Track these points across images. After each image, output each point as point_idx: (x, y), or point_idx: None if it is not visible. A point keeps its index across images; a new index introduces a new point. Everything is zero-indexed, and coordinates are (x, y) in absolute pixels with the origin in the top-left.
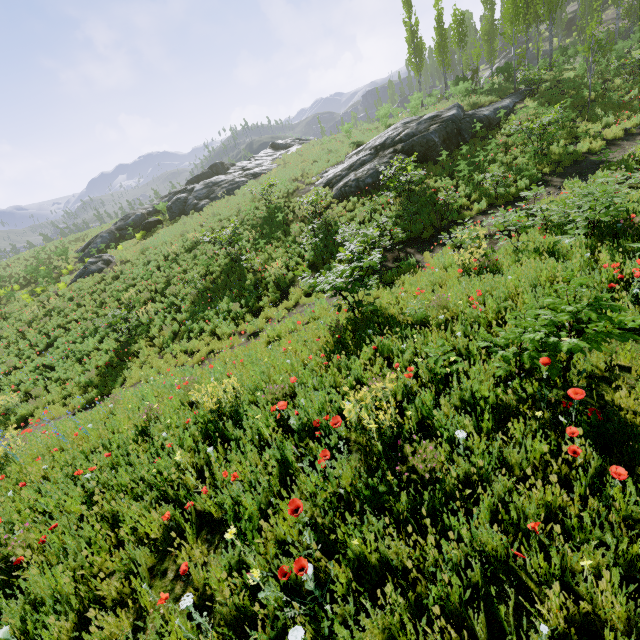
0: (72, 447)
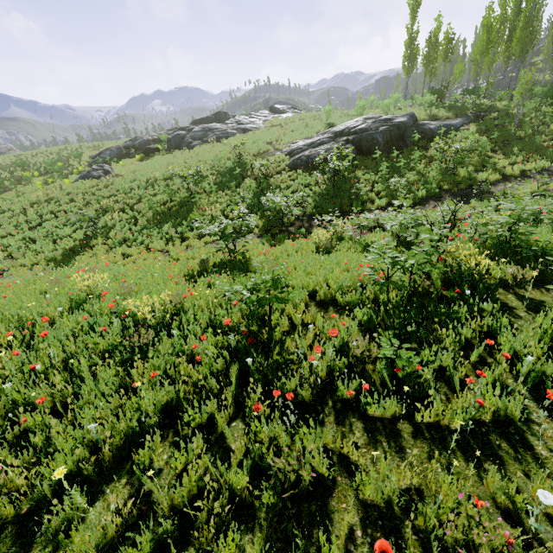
0: (3, 292)
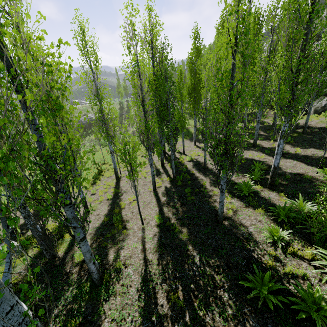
0: None
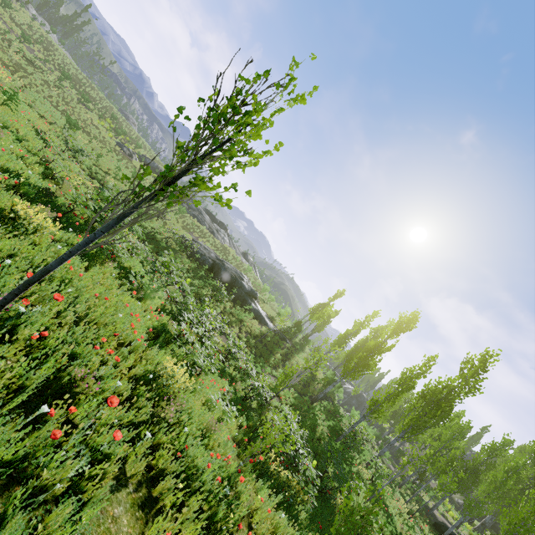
0: None
